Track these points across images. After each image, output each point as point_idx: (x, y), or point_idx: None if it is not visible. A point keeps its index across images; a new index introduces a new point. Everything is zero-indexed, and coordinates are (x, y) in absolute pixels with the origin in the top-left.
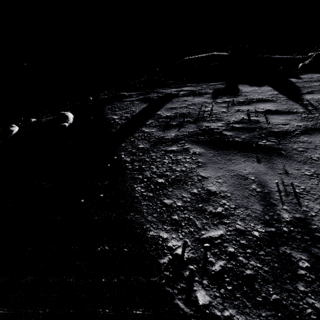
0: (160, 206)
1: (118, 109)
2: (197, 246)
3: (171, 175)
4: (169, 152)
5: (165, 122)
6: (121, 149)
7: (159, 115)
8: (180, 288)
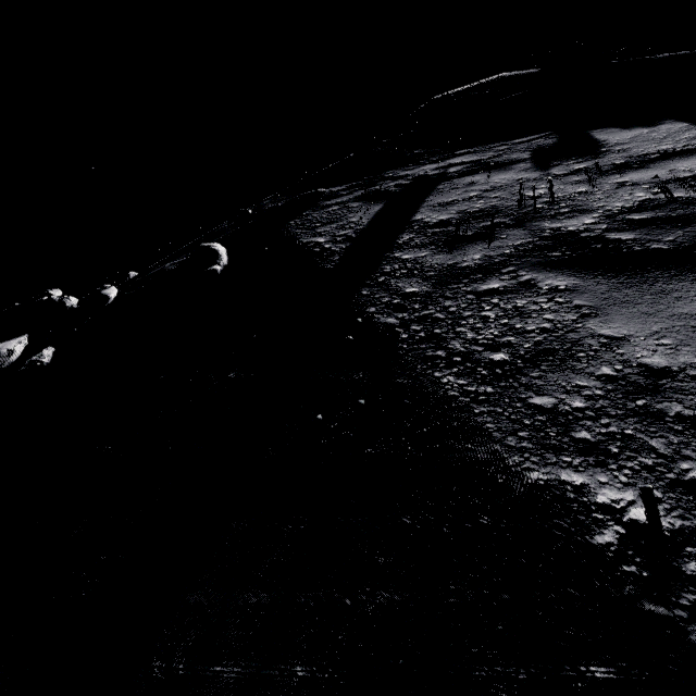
0: (527, 414)
1: (320, 224)
2: (686, 501)
3: (521, 342)
4: (487, 294)
5: (443, 235)
6: (364, 301)
7: (422, 221)
8: (691, 606)
